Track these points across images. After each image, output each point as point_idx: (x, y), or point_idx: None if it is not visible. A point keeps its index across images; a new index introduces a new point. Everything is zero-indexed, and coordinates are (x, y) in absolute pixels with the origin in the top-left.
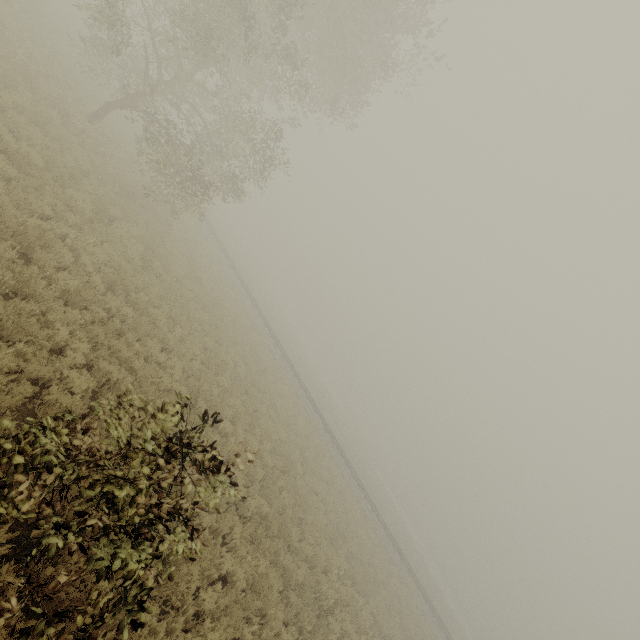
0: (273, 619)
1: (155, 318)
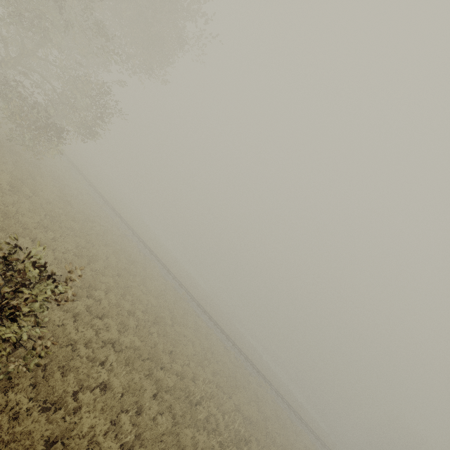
0: (148, 409)
1: (25, 224)
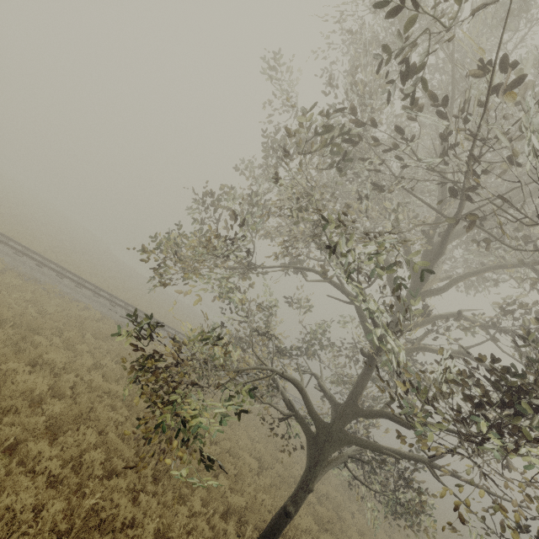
0: None
1: None
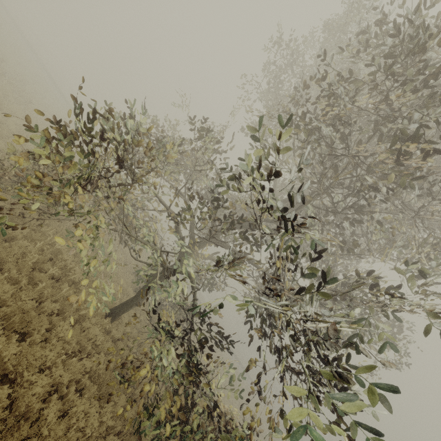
0: None
1: None
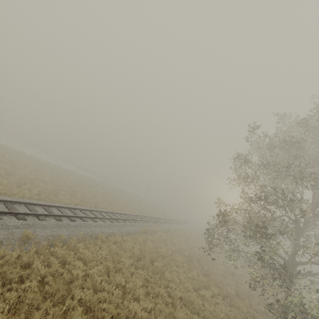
0: None
1: None
